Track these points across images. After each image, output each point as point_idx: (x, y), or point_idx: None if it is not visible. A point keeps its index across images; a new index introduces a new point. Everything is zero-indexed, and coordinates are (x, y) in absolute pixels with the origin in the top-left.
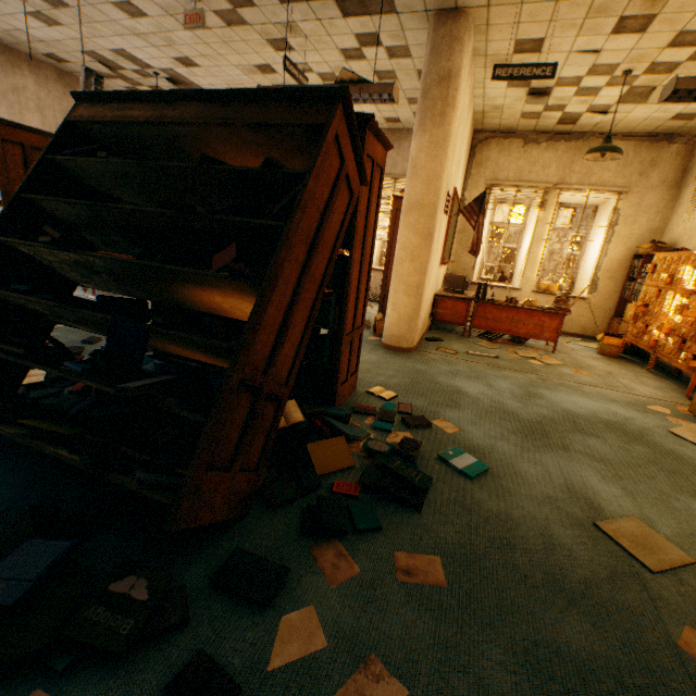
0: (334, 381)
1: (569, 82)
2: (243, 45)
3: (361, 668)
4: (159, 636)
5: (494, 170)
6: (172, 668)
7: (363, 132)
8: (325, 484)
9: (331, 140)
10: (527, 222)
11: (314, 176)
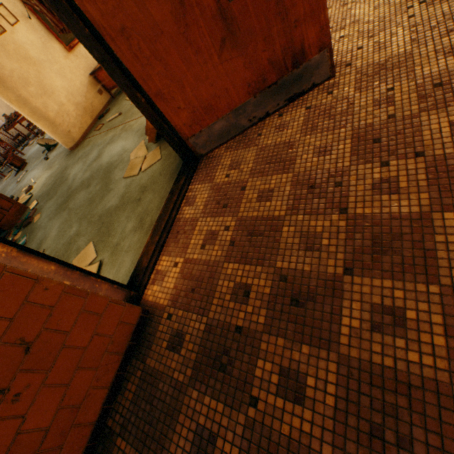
0: None
1: None
2: None
3: None
4: None
5: None
6: None
7: None
8: None
9: None
10: None
11: None
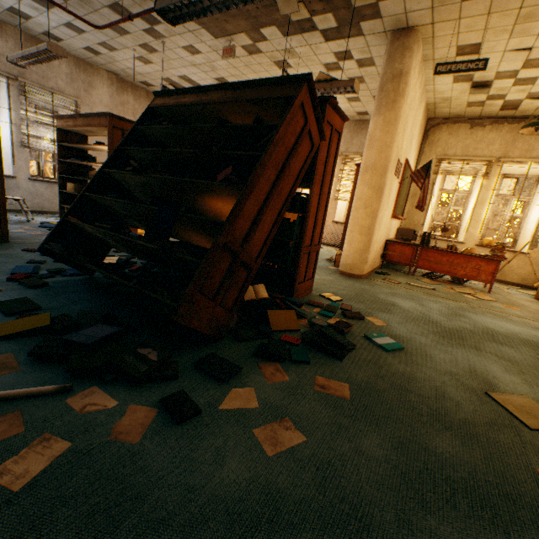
0: (294, 279)
1: (506, 75)
2: (258, 66)
3: (277, 421)
4: (160, 381)
5: (443, 148)
6: (164, 394)
7: (325, 106)
8: (276, 336)
9: (297, 106)
10: (473, 189)
11: (284, 126)
